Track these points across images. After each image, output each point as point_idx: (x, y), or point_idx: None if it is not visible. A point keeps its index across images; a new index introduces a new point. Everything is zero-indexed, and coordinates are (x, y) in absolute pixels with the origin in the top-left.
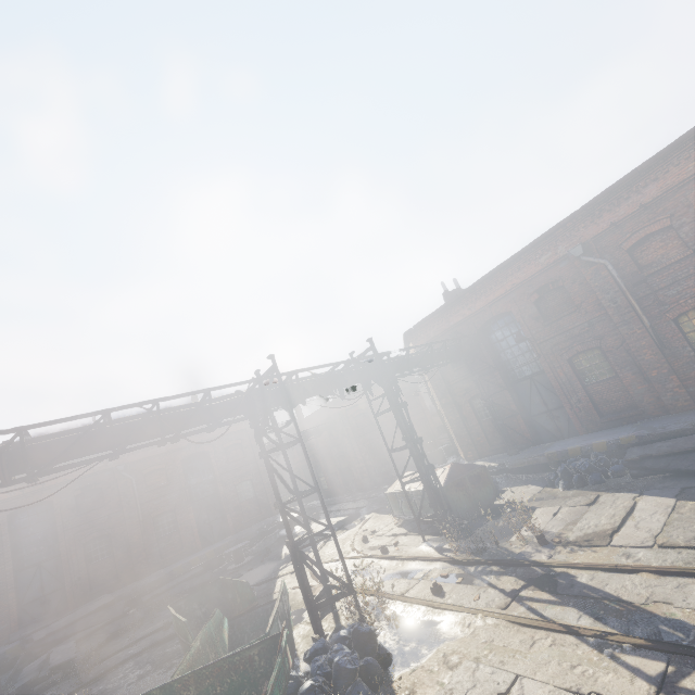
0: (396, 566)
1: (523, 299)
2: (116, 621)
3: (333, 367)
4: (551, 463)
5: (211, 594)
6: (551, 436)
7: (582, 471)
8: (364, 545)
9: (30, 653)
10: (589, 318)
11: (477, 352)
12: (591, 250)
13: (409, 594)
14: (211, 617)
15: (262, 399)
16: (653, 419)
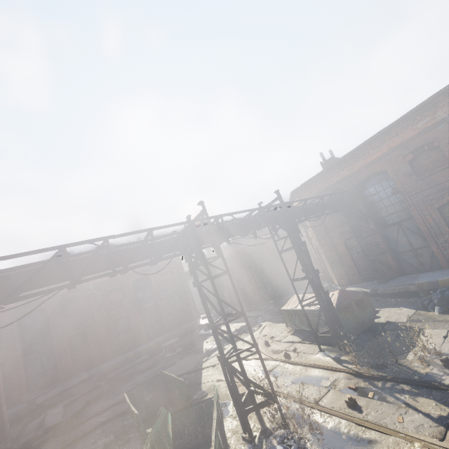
0: (301, 371)
1: (398, 159)
2: (91, 392)
3: (250, 213)
4: (420, 290)
5: (155, 384)
6: (414, 269)
7: None
8: (267, 348)
9: (35, 411)
10: None
11: (353, 204)
12: None
13: (324, 403)
14: (158, 416)
15: (194, 238)
16: None
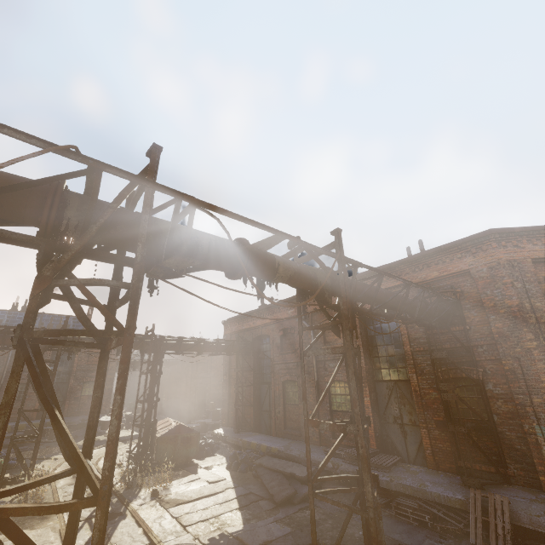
0: None
1: (277, 331)
2: None
3: None
4: (243, 447)
5: None
6: (266, 429)
7: (239, 460)
8: None
9: None
10: (297, 360)
11: (248, 353)
12: (309, 318)
13: (65, 497)
14: None
15: None
16: (301, 442)
